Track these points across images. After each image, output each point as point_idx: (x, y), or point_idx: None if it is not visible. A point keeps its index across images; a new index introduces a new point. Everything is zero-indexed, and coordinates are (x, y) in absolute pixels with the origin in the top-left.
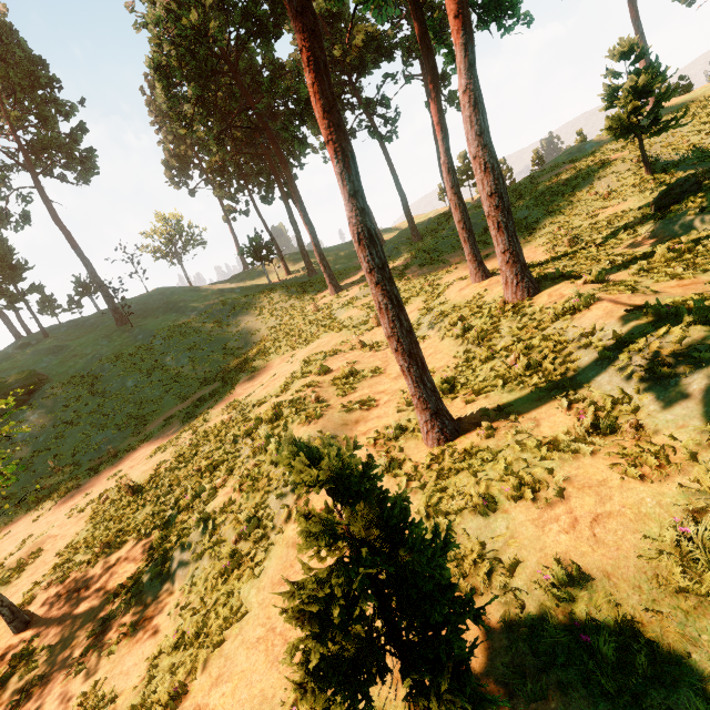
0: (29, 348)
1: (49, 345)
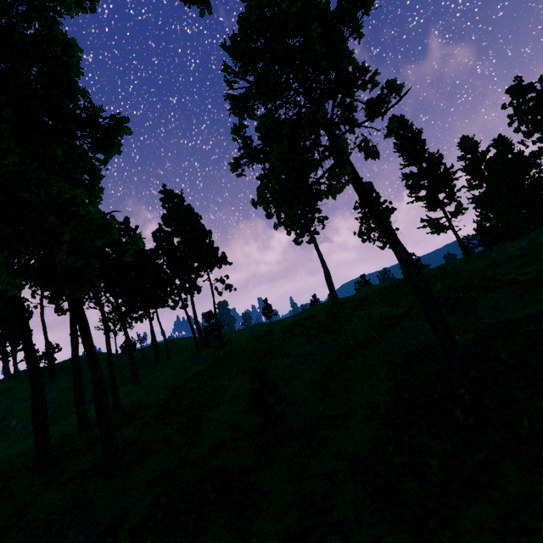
0: (0, 385)
1: (7, 386)
